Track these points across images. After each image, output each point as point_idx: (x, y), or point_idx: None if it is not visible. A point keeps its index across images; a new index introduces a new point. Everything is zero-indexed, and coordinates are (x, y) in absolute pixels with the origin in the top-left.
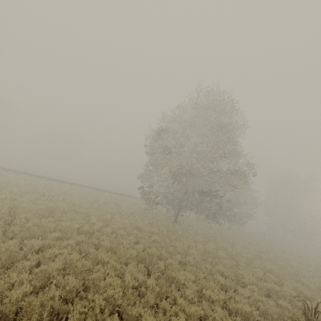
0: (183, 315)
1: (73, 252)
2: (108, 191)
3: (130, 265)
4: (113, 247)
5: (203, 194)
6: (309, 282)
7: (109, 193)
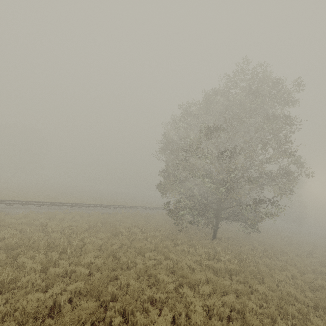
0: None
1: None
2: (106, 206)
3: None
4: None
5: (258, 203)
6: None
7: (109, 208)
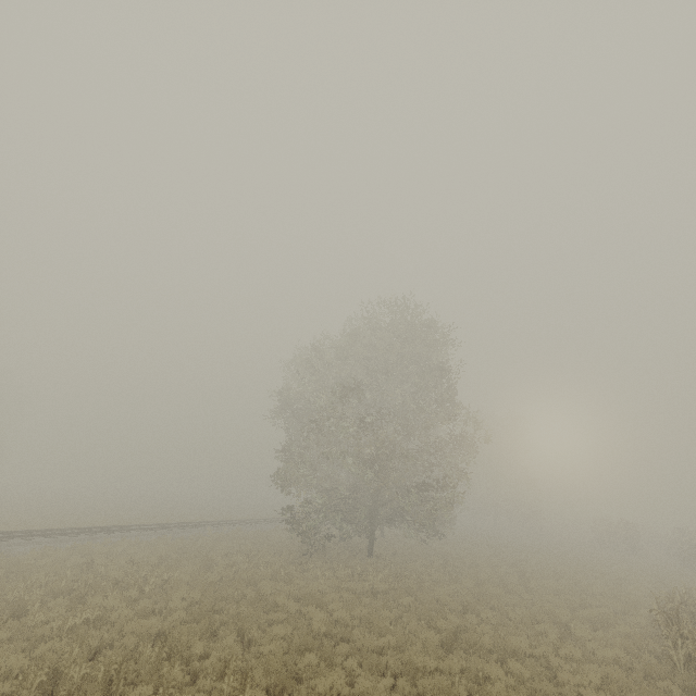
0: (591, 689)
1: (371, 677)
2: (177, 526)
3: (456, 658)
4: (398, 642)
5: (424, 489)
6: (601, 588)
7: (182, 529)
